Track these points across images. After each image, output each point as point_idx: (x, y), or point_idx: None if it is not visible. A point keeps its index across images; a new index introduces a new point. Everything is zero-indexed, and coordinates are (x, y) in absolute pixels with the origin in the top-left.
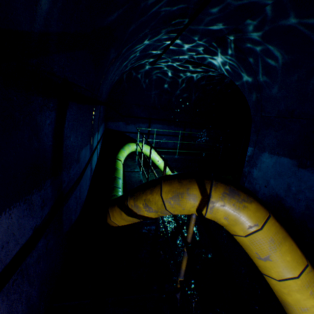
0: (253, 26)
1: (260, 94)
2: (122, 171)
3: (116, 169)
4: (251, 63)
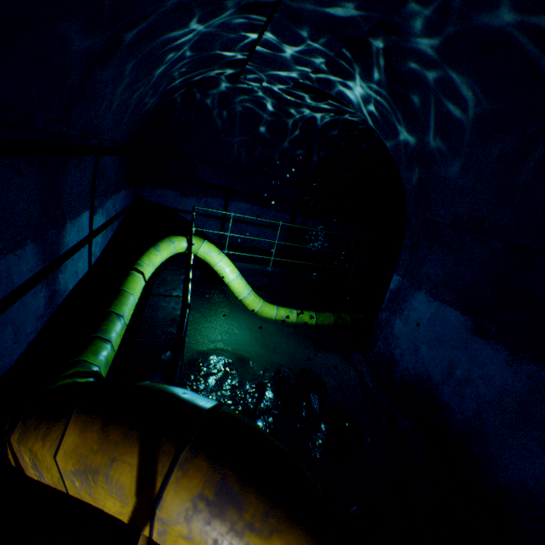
0: (422, 22)
1: (426, 175)
2: (146, 293)
3: (120, 294)
4: (417, 108)
